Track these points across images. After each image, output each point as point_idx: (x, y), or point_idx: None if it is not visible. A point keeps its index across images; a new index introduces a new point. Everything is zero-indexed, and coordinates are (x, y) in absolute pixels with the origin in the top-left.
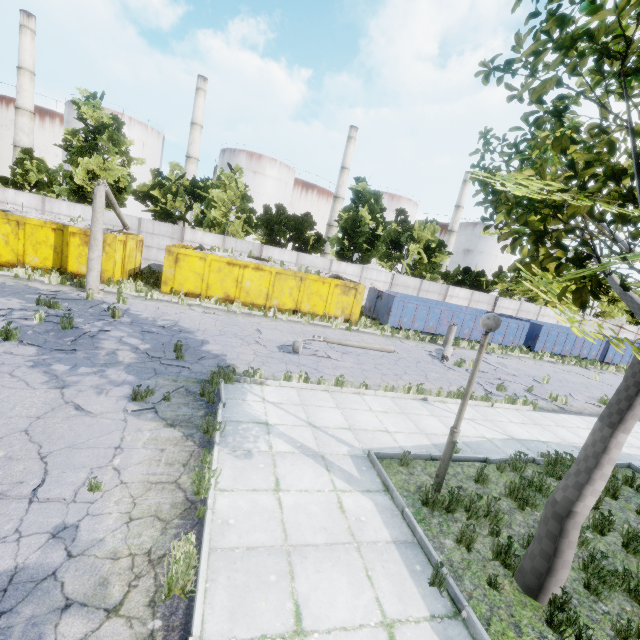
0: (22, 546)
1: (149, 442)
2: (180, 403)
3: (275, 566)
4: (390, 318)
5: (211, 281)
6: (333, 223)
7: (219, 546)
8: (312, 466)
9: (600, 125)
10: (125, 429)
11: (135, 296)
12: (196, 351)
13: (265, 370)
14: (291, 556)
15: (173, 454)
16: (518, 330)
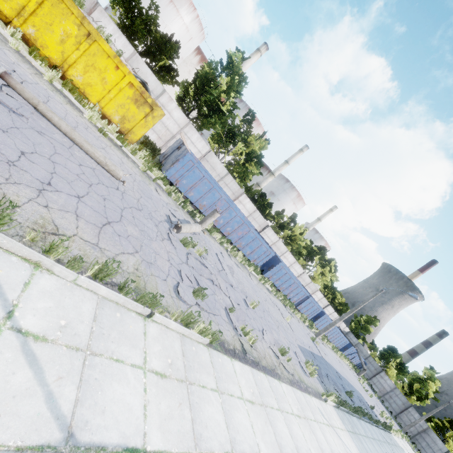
0: None
1: None
2: None
3: None
4: (171, 169)
5: None
6: None
7: None
8: None
9: None
10: None
11: None
12: None
13: None
14: None
15: None
16: (264, 254)
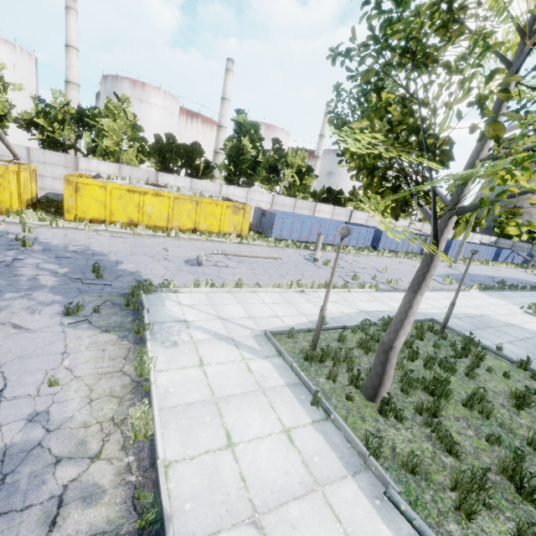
0: (5, 431)
1: (90, 346)
2: (109, 313)
3: (208, 412)
4: (273, 232)
5: (114, 207)
6: (219, 150)
7: (165, 406)
8: (225, 346)
9: (405, 96)
10: (66, 338)
11: (39, 225)
12: (113, 270)
13: (177, 281)
14: (218, 404)
15: (113, 352)
16: (367, 235)
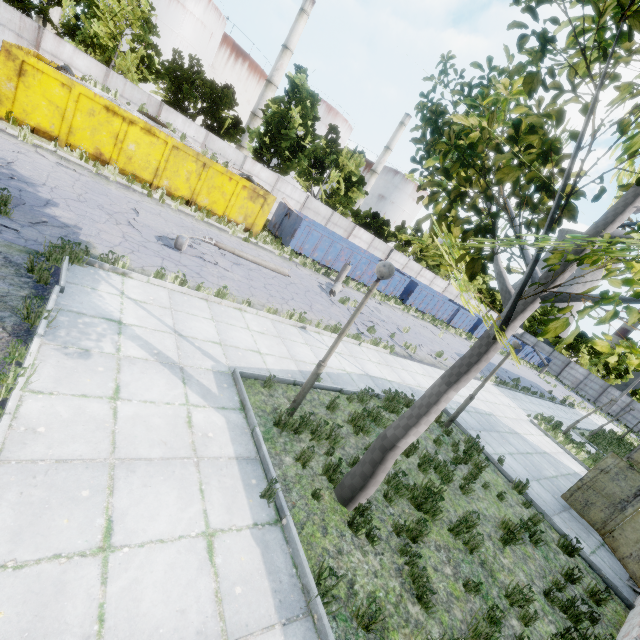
0: None
1: None
2: None
3: (91, 481)
4: (293, 241)
5: (77, 124)
6: (259, 113)
7: (15, 457)
8: (166, 377)
9: (562, 87)
10: None
11: None
12: (33, 211)
13: (133, 260)
14: (115, 470)
15: None
16: (399, 283)
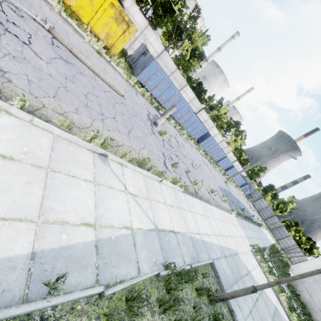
0: None
1: None
2: None
3: None
4: (141, 74)
5: None
6: None
7: None
8: None
9: None
10: None
11: None
12: None
13: None
14: None
15: None
16: (200, 131)
